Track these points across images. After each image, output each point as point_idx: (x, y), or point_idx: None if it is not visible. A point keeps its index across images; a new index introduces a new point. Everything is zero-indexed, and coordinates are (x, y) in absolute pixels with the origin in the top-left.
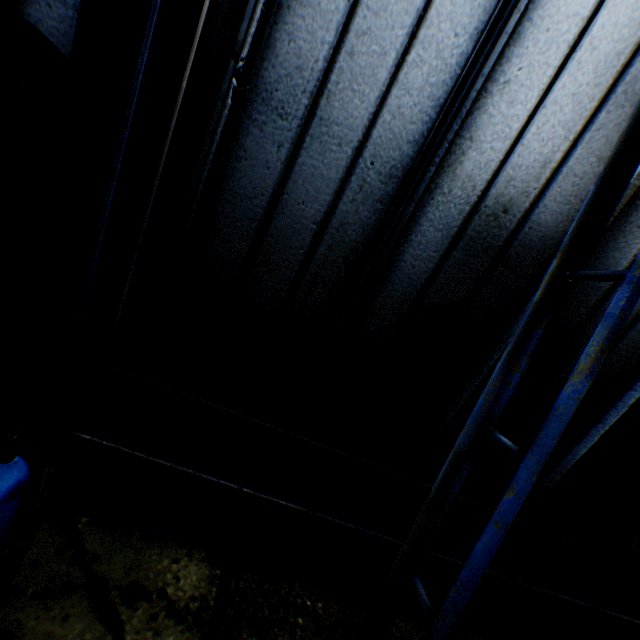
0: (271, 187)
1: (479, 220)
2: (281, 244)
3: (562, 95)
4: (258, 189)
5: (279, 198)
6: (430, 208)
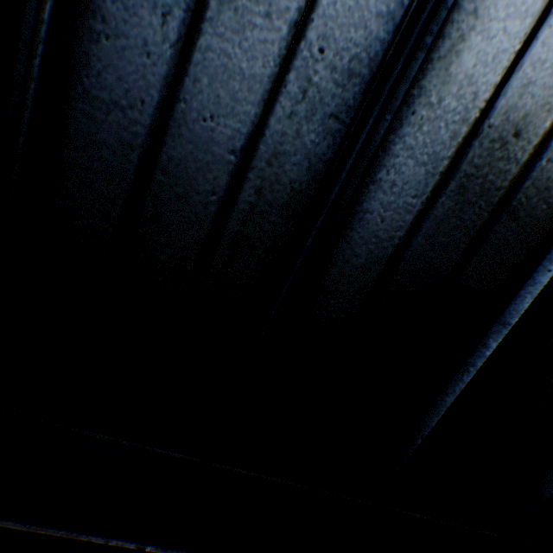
0: (156, 89)
1: (479, 148)
2: (180, 186)
3: None
4: (134, 92)
5: (171, 109)
6: (410, 128)
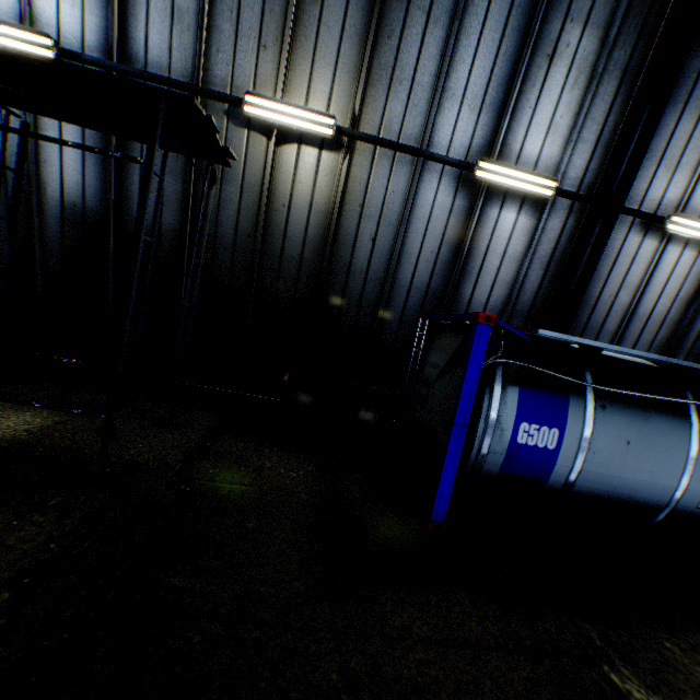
0: None
1: (68, 212)
2: None
3: (69, 161)
4: None
5: None
6: (47, 212)
